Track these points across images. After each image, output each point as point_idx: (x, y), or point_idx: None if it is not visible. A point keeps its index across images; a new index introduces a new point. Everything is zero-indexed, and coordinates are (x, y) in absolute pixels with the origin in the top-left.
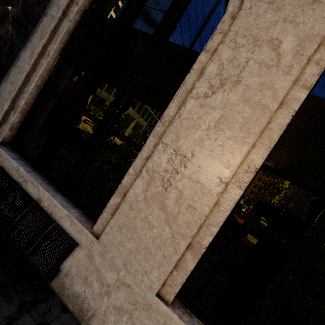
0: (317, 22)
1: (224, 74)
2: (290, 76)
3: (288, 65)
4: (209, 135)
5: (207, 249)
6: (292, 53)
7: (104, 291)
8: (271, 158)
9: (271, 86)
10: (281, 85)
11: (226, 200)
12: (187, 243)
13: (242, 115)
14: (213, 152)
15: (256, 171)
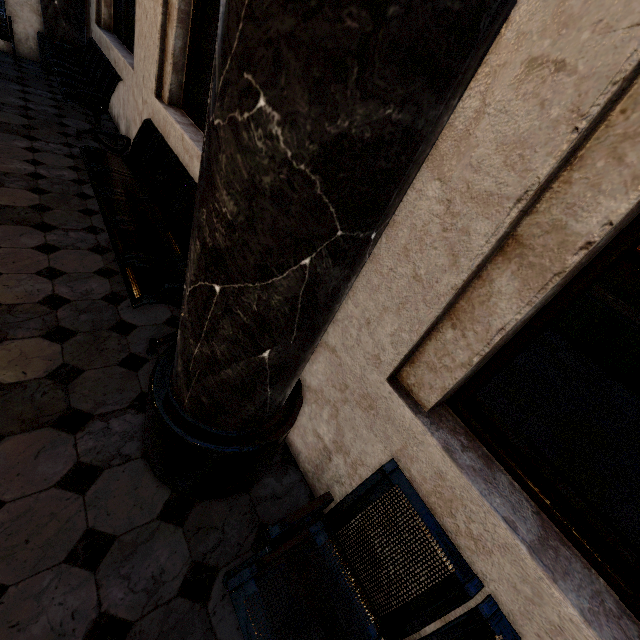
0: None
1: None
2: None
3: None
4: None
5: (193, 21)
6: None
7: (140, 122)
8: None
9: None
10: None
11: None
12: (160, 8)
13: None
14: None
15: None
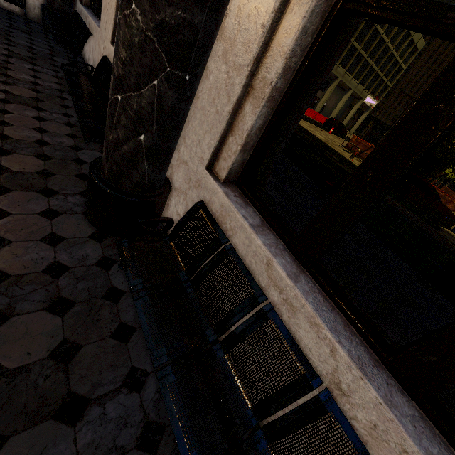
0: None
1: None
2: None
3: None
4: None
5: None
6: None
7: None
8: None
9: None
10: None
11: None
12: None
13: None
14: None
15: None
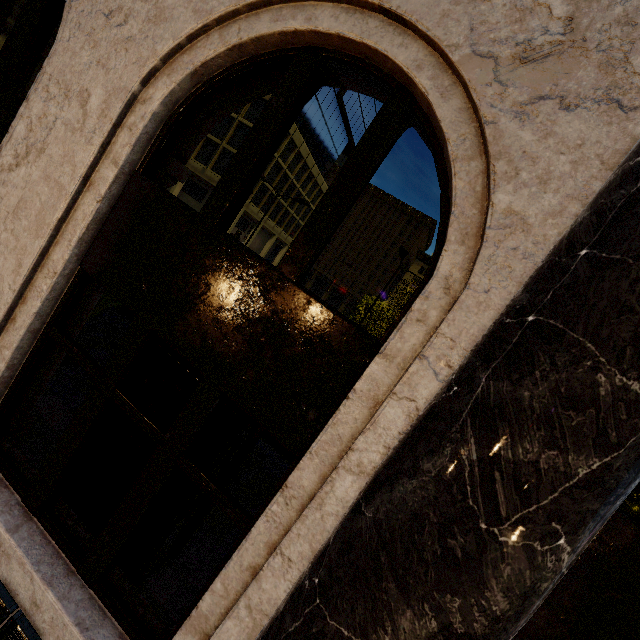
0: (127, 70)
1: (31, 138)
2: (91, 147)
3: (92, 130)
4: (7, 226)
5: (17, 382)
6: (98, 112)
7: None
8: (89, 260)
9: (72, 158)
10: (82, 158)
11: (22, 314)
12: None
13: (41, 199)
14: (7, 249)
15: (55, 277)
